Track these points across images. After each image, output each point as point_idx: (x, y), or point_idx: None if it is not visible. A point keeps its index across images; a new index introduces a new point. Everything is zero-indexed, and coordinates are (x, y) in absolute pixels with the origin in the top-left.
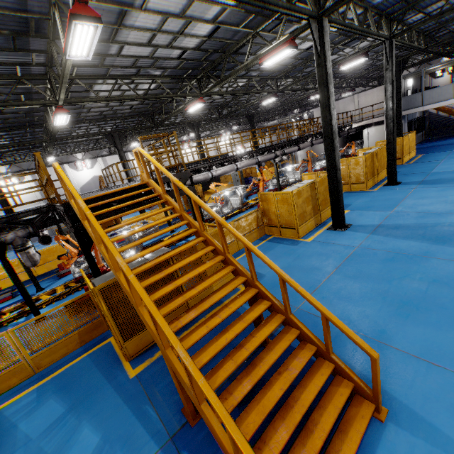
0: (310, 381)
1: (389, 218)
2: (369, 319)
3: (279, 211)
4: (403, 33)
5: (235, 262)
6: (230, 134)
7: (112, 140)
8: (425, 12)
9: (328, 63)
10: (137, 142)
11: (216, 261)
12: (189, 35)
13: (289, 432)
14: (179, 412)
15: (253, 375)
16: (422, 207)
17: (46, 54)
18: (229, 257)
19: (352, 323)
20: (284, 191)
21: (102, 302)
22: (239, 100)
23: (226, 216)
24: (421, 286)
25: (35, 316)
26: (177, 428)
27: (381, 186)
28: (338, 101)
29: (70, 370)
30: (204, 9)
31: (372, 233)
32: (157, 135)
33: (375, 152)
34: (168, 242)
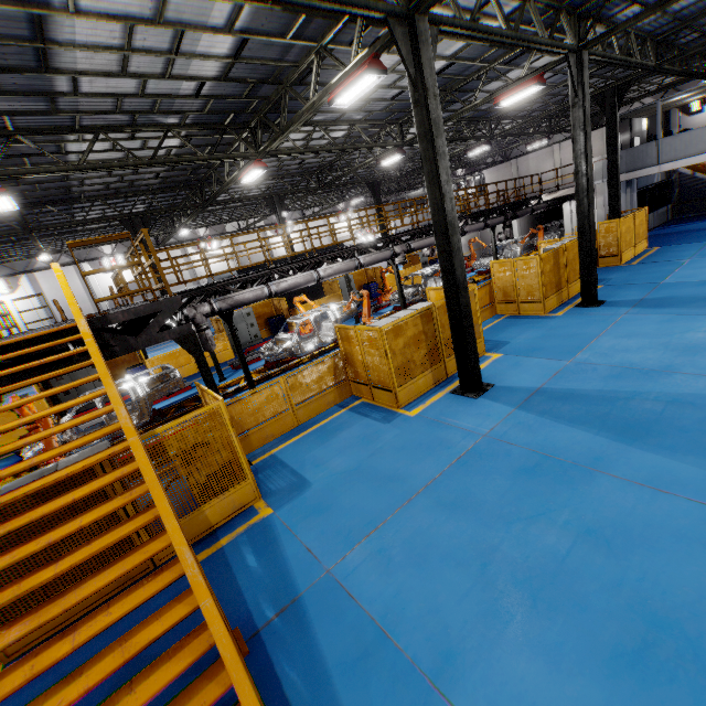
0: None
1: (559, 375)
2: (437, 618)
3: (367, 358)
4: (602, 40)
5: None
6: (308, 220)
7: (132, 228)
8: (648, 1)
9: (433, 99)
10: (188, 229)
11: (129, 498)
12: (194, 56)
13: None
14: None
15: None
16: (623, 355)
17: None
18: None
19: (404, 623)
20: (372, 324)
21: None
22: (350, 158)
23: (310, 355)
24: (561, 542)
25: None
26: None
27: (571, 307)
28: (527, 156)
29: None
30: (199, 8)
31: (520, 405)
32: (106, 236)
33: (562, 247)
34: (49, 456)
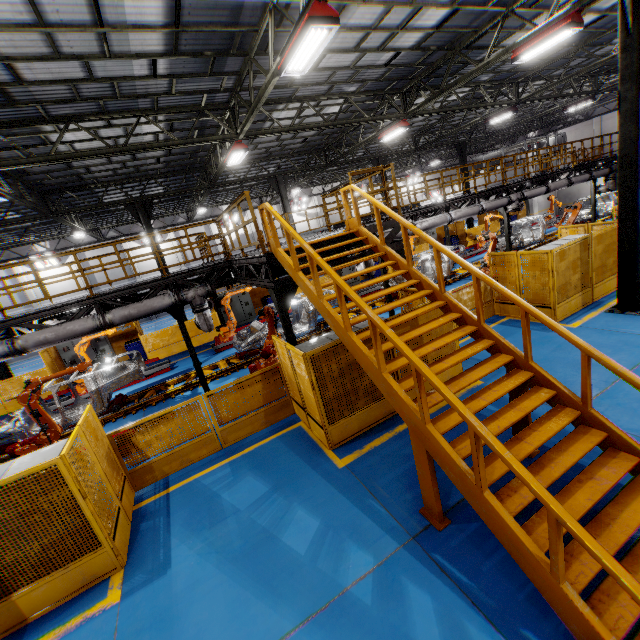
0: (630, 499)
1: None
2: None
3: (524, 280)
4: None
5: (495, 335)
6: (443, 170)
7: (276, 185)
8: None
9: None
10: (300, 189)
11: (466, 331)
12: (411, 30)
13: (609, 551)
14: (417, 513)
15: (543, 476)
16: None
17: (237, 76)
18: (486, 328)
19: None
20: (535, 250)
21: (311, 372)
22: (448, 121)
23: None
24: None
25: (205, 390)
26: (418, 529)
27: None
28: (612, 113)
29: (261, 450)
30: None
31: None
32: (370, 168)
33: None
34: (399, 304)
